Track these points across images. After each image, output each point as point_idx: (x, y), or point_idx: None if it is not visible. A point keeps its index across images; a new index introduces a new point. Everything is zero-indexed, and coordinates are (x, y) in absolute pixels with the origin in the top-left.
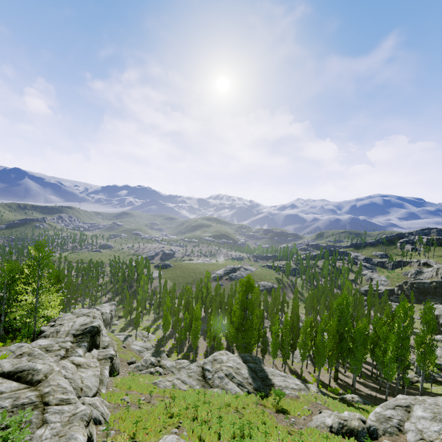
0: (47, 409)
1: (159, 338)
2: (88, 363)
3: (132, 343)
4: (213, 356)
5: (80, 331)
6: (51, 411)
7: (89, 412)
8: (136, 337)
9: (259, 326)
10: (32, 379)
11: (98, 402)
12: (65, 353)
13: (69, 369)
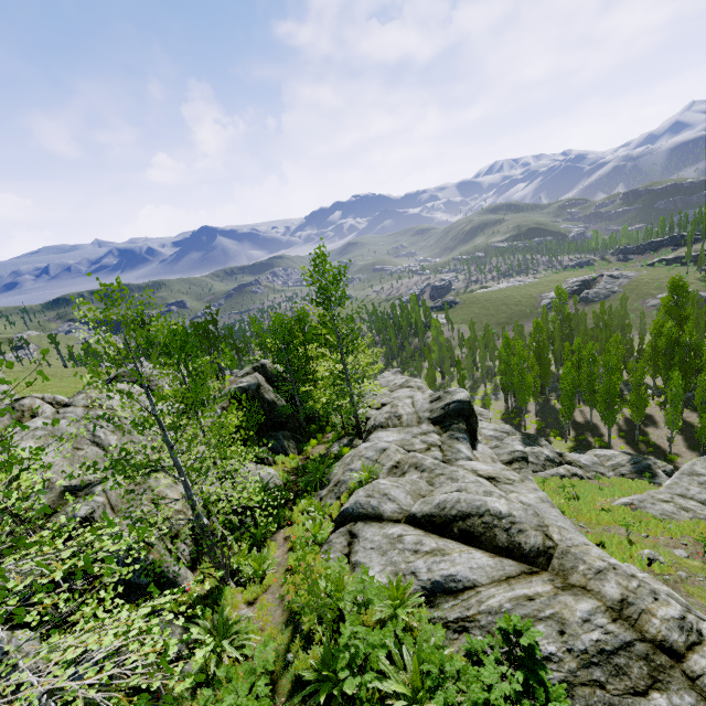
0: (698, 676)
1: (502, 415)
2: (502, 474)
3: None
4: None
5: (439, 413)
6: None
7: None
8: None
9: None
10: (514, 544)
11: (670, 590)
12: (441, 454)
13: None
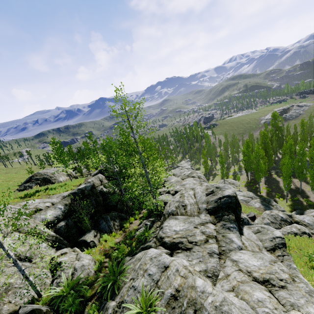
0: None
1: (245, 183)
2: (273, 271)
3: None
4: None
5: (213, 205)
6: None
7: None
8: None
9: None
10: None
11: None
12: (217, 245)
13: None
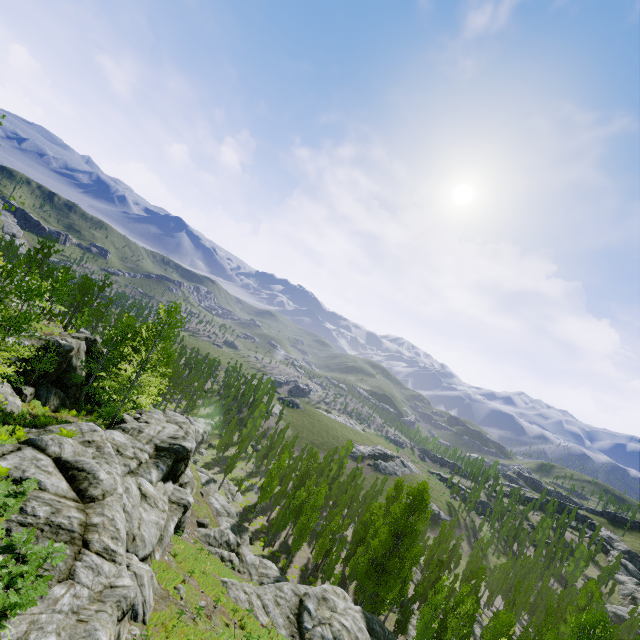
0: (84, 554)
1: (248, 505)
2: (157, 499)
3: (214, 494)
4: (324, 589)
5: (165, 445)
6: (86, 562)
7: (132, 596)
8: (220, 486)
9: (406, 575)
10: (86, 489)
11: (147, 577)
12: (137, 467)
13: (132, 495)
